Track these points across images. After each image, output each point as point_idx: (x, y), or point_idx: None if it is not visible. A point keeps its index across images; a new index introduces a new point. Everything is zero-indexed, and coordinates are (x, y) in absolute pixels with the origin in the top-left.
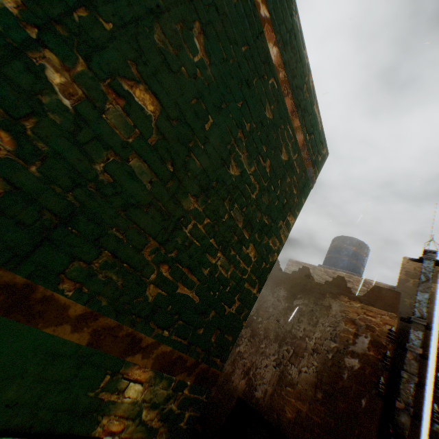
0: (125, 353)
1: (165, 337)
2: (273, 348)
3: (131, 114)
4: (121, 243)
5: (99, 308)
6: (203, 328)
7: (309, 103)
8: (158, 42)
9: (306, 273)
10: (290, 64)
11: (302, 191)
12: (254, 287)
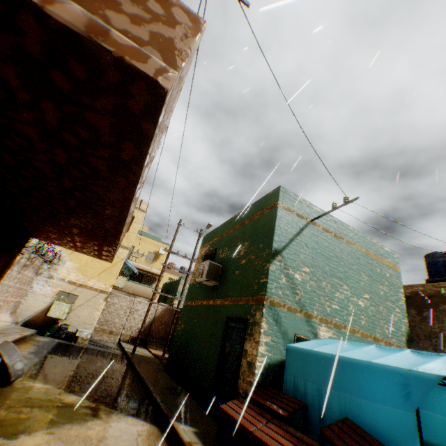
0: (389, 346)
1: (393, 341)
2: (426, 343)
3: (366, 300)
4: (377, 323)
5: (381, 337)
6: (399, 336)
7: (382, 250)
8: (361, 284)
9: (418, 295)
10: (373, 250)
11: (398, 278)
12: (404, 319)
